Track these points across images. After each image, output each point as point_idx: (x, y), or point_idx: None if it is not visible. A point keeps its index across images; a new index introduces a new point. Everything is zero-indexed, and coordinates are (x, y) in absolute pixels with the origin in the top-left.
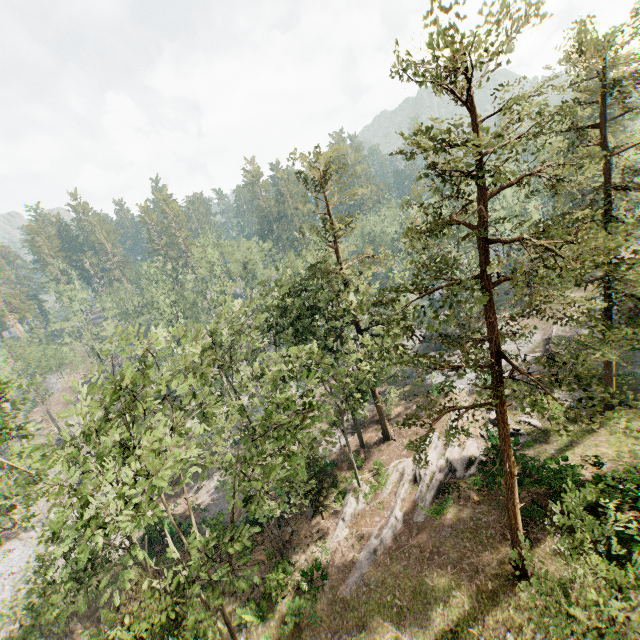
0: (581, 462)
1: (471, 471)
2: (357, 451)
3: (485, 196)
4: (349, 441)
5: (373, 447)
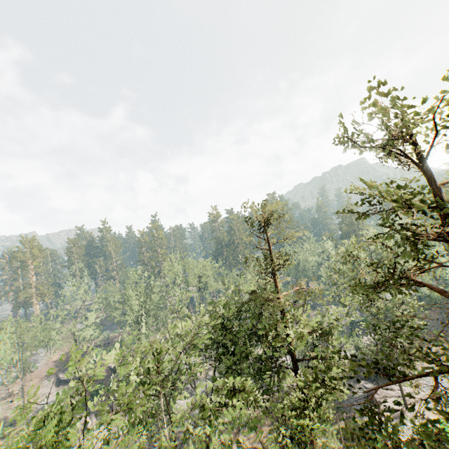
0: None
1: None
2: None
3: None
4: None
5: None
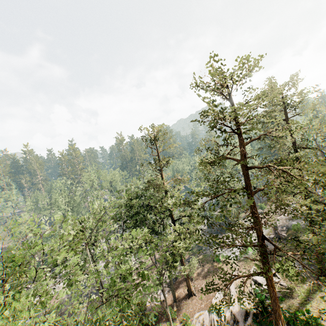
0: (318, 313)
1: (248, 321)
2: (171, 305)
3: (243, 144)
4: (166, 296)
5: (182, 301)
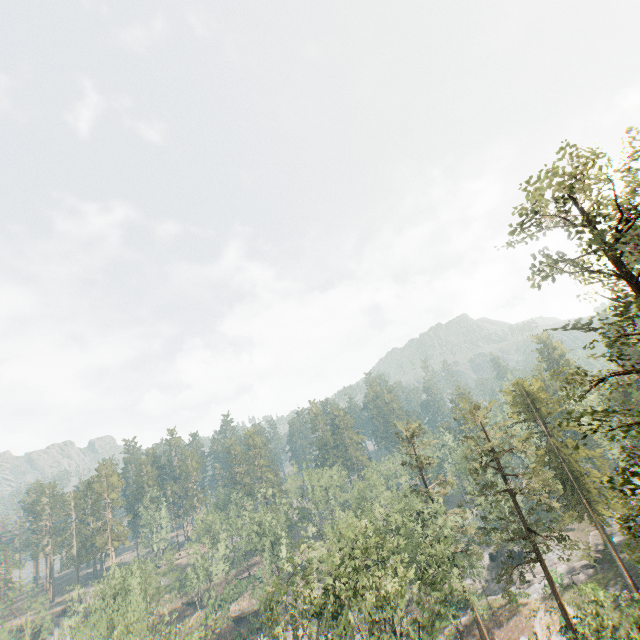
0: None
1: None
2: None
3: (497, 457)
4: None
5: None
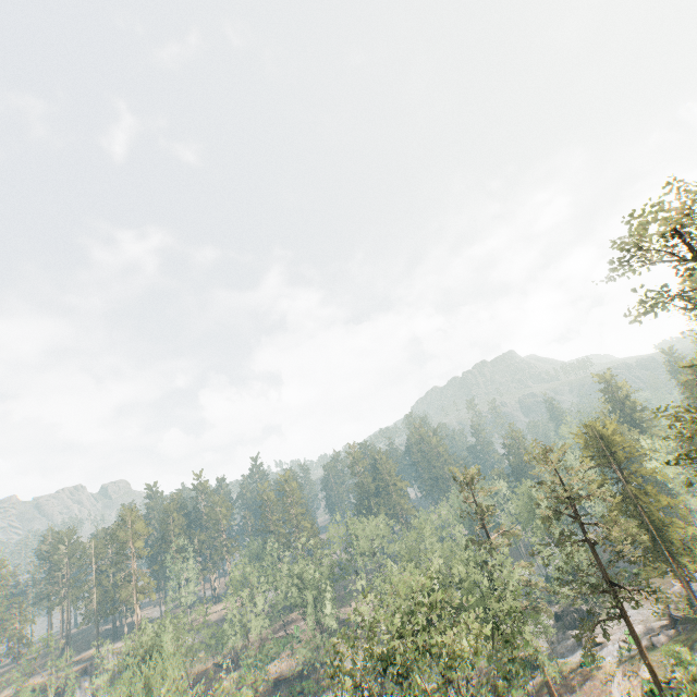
0: None
1: None
2: None
3: (574, 504)
4: None
5: None
